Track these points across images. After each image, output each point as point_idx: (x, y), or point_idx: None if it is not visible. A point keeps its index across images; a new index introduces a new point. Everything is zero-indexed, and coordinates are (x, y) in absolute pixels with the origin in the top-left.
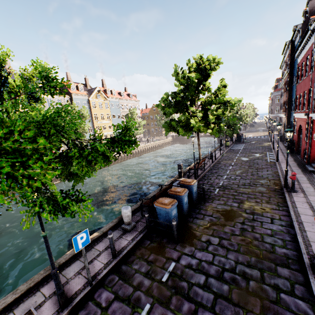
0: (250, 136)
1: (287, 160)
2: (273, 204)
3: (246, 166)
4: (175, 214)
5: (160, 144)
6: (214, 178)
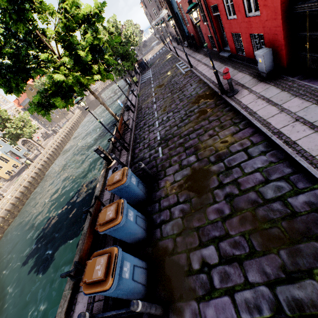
0: (150, 57)
1: (210, 57)
2: (229, 126)
3: (168, 93)
4: (131, 267)
5: (72, 126)
6: (147, 135)
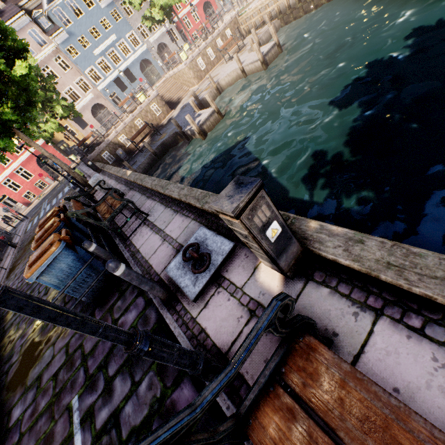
0: None
1: None
2: None
3: None
4: None
5: None
6: None
